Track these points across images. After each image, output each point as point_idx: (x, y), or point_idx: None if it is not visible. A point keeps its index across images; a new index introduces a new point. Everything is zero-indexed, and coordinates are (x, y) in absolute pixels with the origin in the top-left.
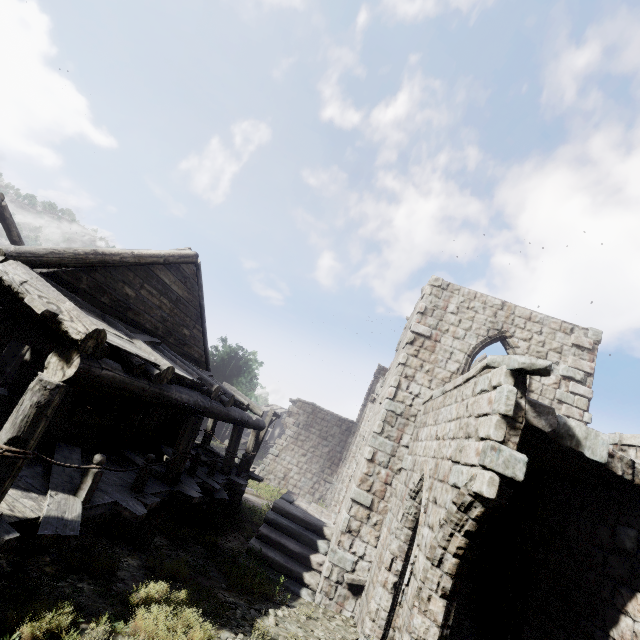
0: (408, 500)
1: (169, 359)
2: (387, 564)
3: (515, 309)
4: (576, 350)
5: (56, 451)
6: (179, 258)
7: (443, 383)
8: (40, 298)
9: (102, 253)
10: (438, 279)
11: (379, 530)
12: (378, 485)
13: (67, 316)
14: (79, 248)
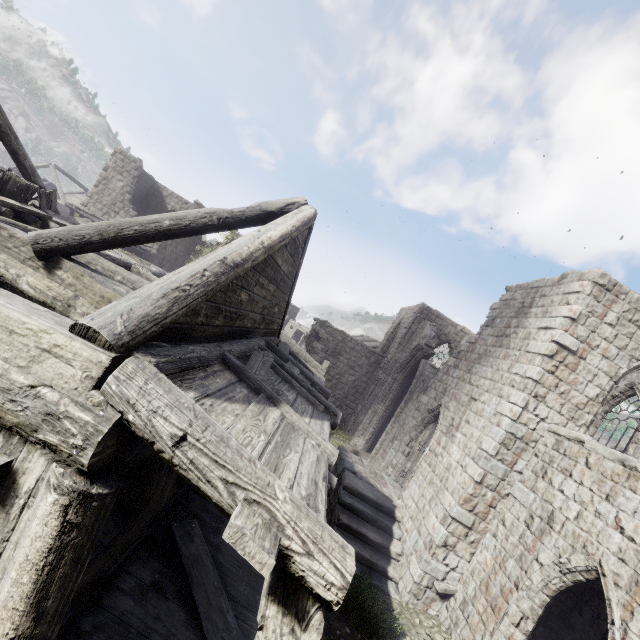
0: (555, 572)
1: (283, 380)
2: (515, 620)
3: None
4: None
5: (180, 551)
6: (301, 228)
7: (576, 409)
8: (228, 490)
9: (233, 264)
10: (605, 275)
11: (475, 548)
12: (482, 507)
13: (295, 541)
14: (205, 266)
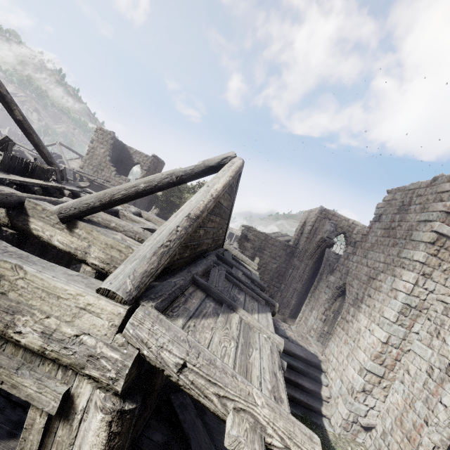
0: None
1: (234, 285)
2: (428, 449)
3: None
4: None
5: (179, 417)
6: (235, 176)
7: None
8: (221, 402)
9: (195, 217)
10: None
11: (387, 391)
12: (389, 361)
13: (275, 438)
14: (177, 224)
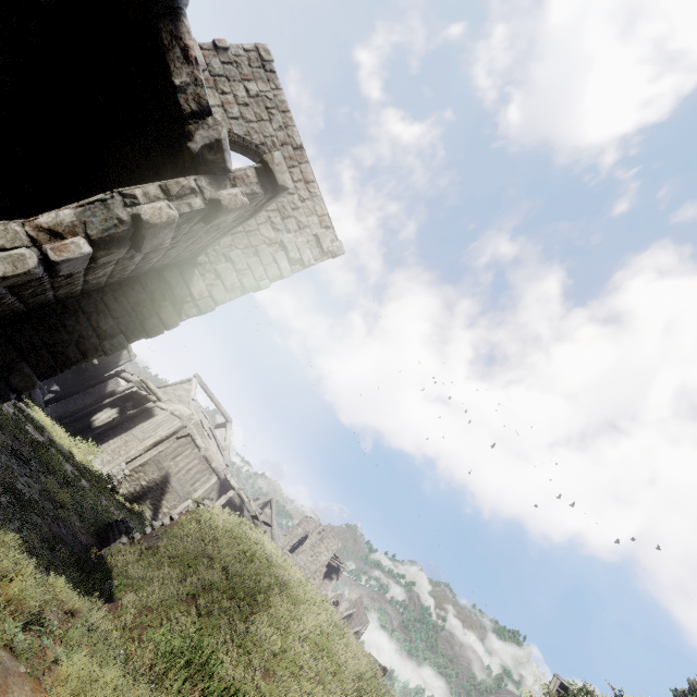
0: None
1: None
2: None
3: (305, 163)
4: (314, 241)
5: None
6: None
7: None
8: None
9: None
10: (269, 53)
11: None
12: None
13: None
14: None
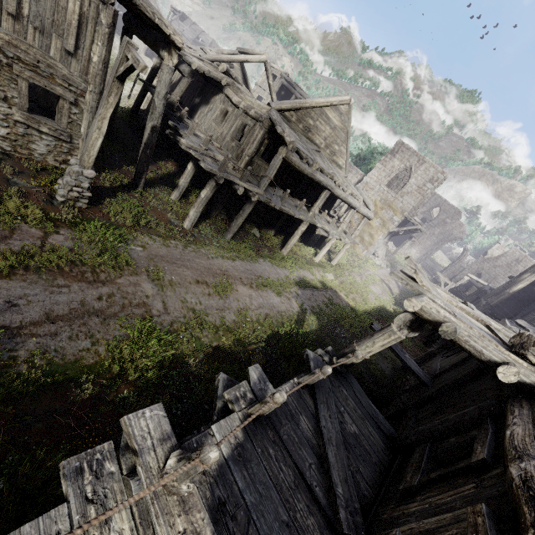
0: None
1: None
2: None
3: None
4: None
5: None
6: None
7: None
8: None
9: None
10: None
11: None
12: None
13: None
14: None
